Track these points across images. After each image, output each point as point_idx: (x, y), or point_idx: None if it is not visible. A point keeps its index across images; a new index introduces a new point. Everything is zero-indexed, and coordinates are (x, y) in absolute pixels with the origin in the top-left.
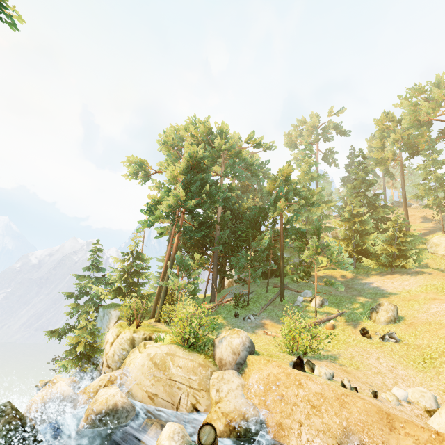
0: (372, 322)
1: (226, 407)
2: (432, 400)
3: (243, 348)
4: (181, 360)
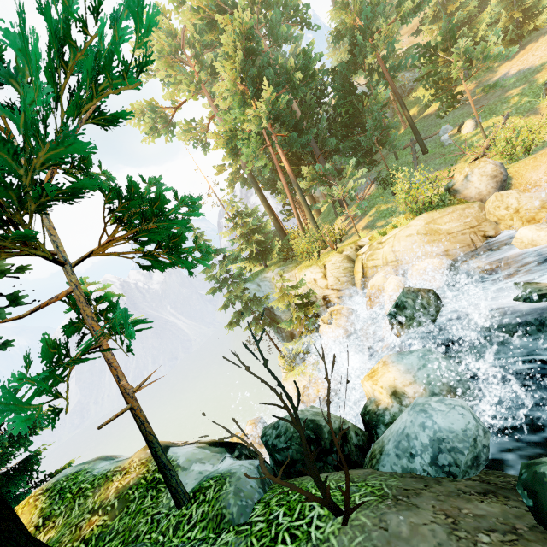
0: None
1: (532, 206)
2: None
3: (499, 168)
4: (444, 217)
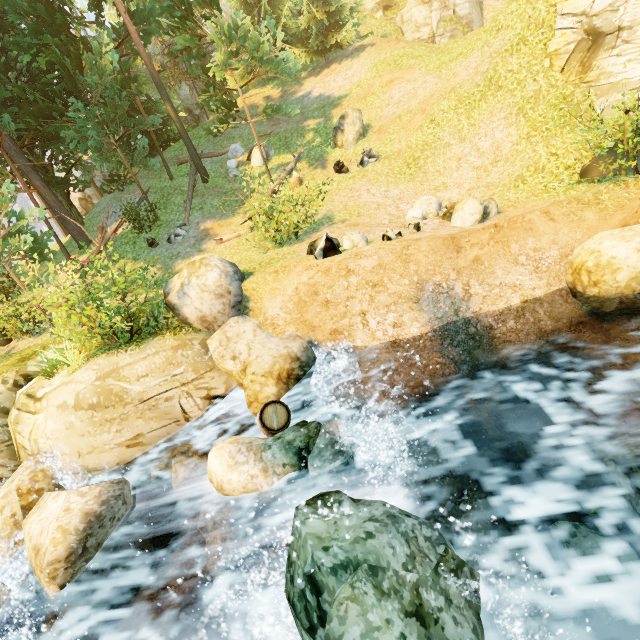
0: (340, 150)
1: (262, 367)
2: (438, 203)
3: (229, 281)
4: (138, 366)
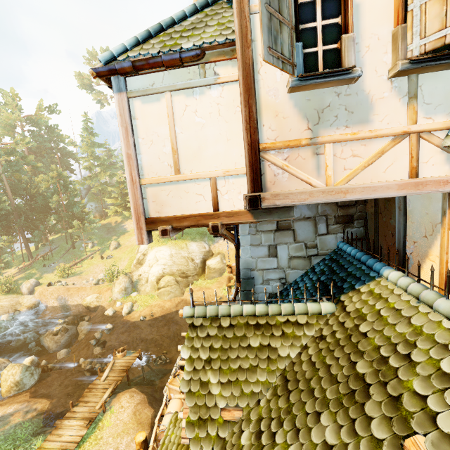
0: (109, 251)
1: (26, 305)
2: (103, 276)
3: (32, 286)
4: (5, 299)
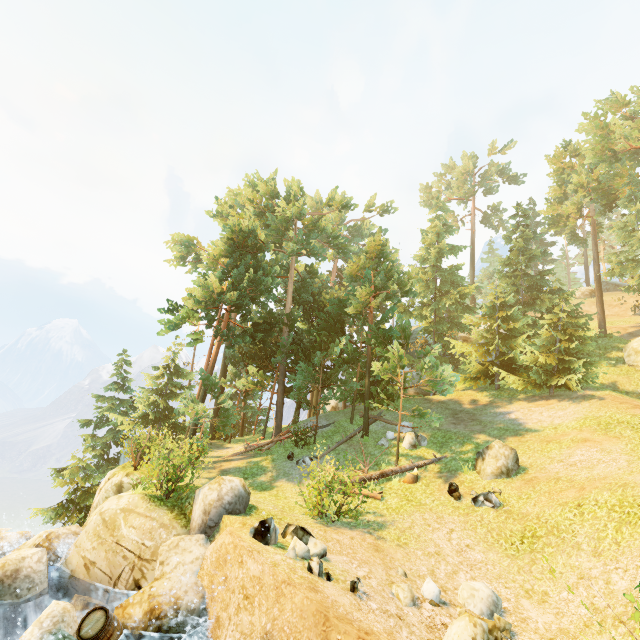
0: (476, 475)
1: (159, 588)
2: (486, 604)
3: (218, 505)
4: (140, 517)
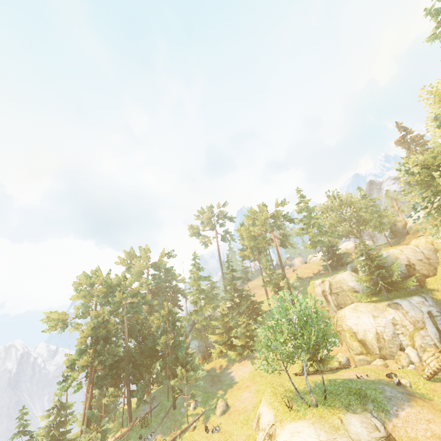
0: (215, 417)
1: None
2: None
3: None
4: None
